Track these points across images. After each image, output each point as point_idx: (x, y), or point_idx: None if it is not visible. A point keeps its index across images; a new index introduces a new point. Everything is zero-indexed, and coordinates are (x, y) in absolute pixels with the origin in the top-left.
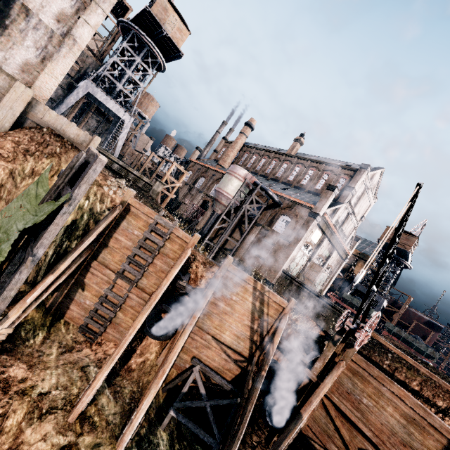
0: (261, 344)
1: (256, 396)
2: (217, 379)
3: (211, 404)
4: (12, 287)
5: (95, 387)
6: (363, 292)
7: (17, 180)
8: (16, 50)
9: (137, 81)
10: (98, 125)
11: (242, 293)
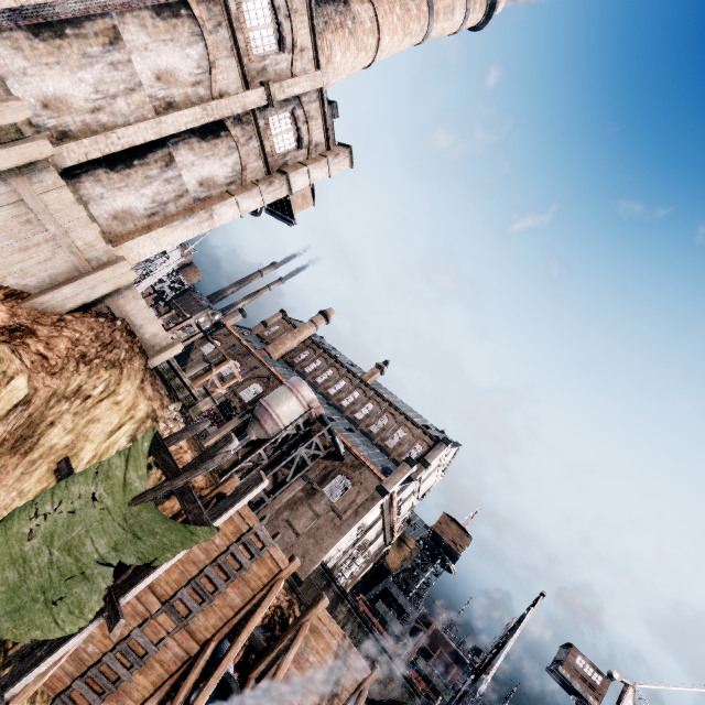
0: None
1: None
2: None
3: None
4: (51, 659)
5: None
6: (397, 597)
7: (50, 403)
8: (124, 193)
9: None
10: None
11: (324, 652)
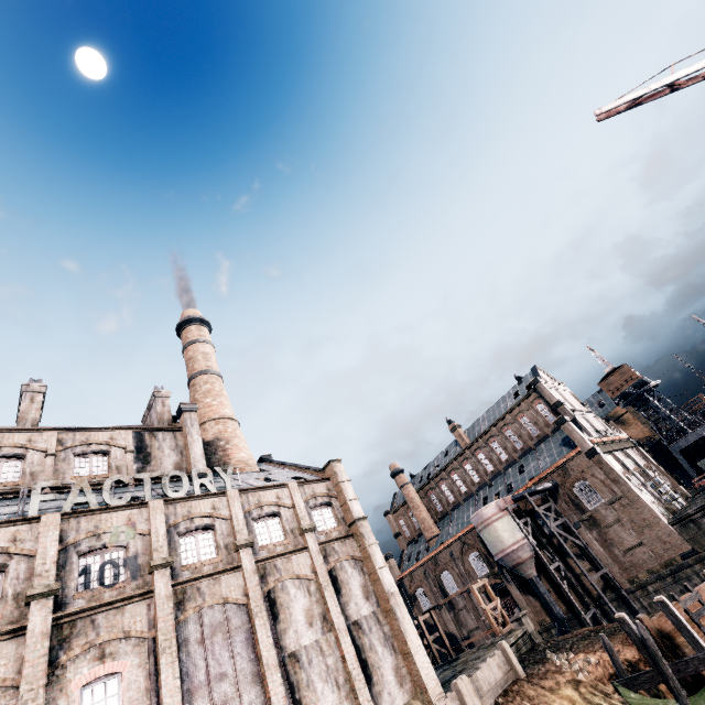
0: None
1: None
2: None
3: None
4: None
5: None
6: (689, 443)
7: None
8: (383, 672)
9: None
10: None
11: None
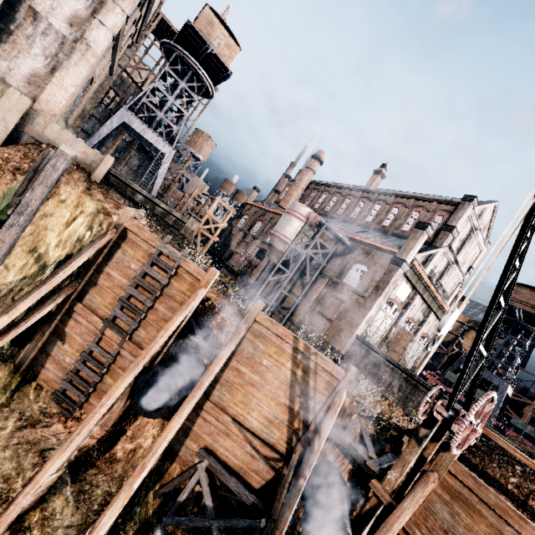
0: (305, 434)
1: (289, 519)
2: (233, 485)
3: (219, 525)
4: None
5: (40, 482)
6: None
7: None
8: (22, 59)
9: (180, 108)
10: (140, 164)
11: (277, 355)
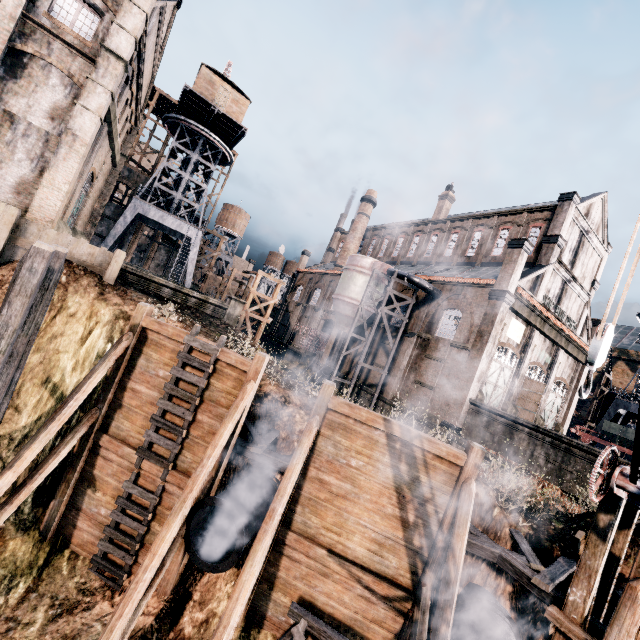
0: (432, 554)
1: None
2: None
3: None
4: None
5: None
6: None
7: None
8: (6, 169)
9: (198, 183)
10: (168, 257)
11: (368, 450)
